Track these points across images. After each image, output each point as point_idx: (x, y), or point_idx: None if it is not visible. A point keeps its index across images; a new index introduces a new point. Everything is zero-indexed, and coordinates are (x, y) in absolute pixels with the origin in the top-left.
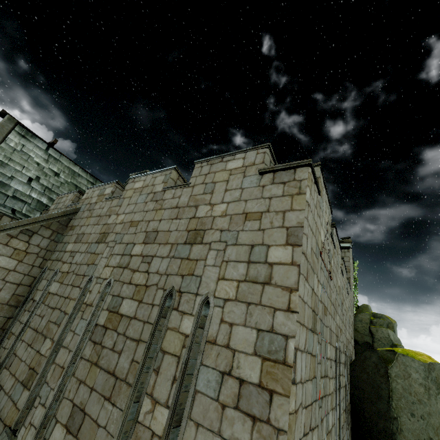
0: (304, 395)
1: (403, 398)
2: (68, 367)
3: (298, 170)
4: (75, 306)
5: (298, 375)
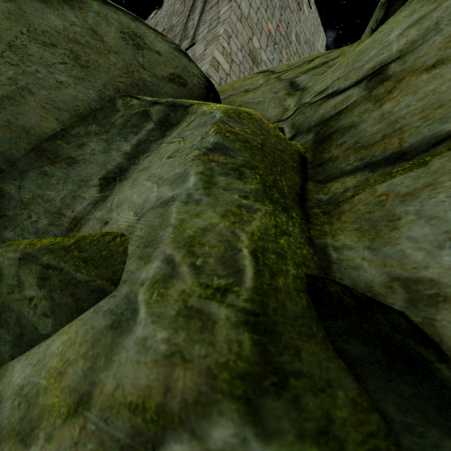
0: None
1: None
2: None
3: None
4: None
5: None
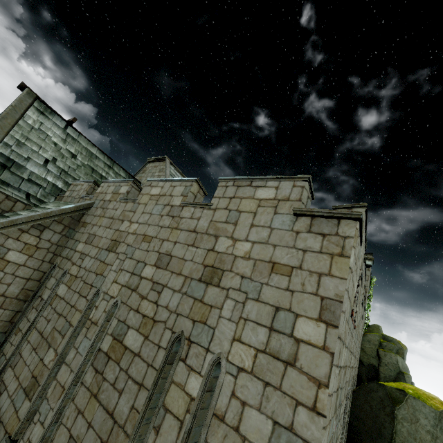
0: None
1: (407, 442)
2: (68, 389)
3: (343, 222)
4: (80, 320)
5: None
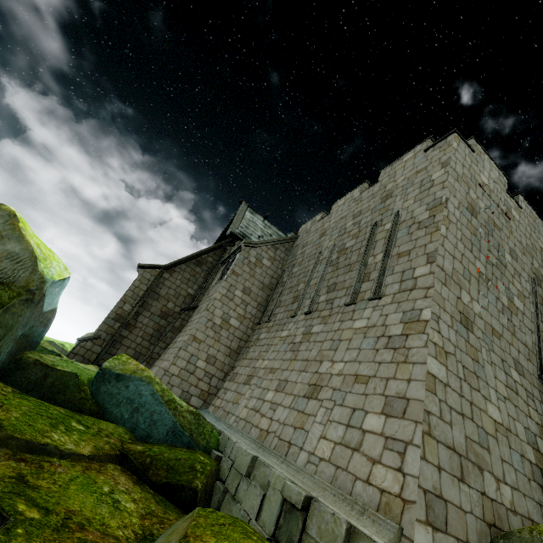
0: (460, 226)
1: None
2: (319, 281)
3: (448, 137)
4: (314, 265)
5: (449, 209)
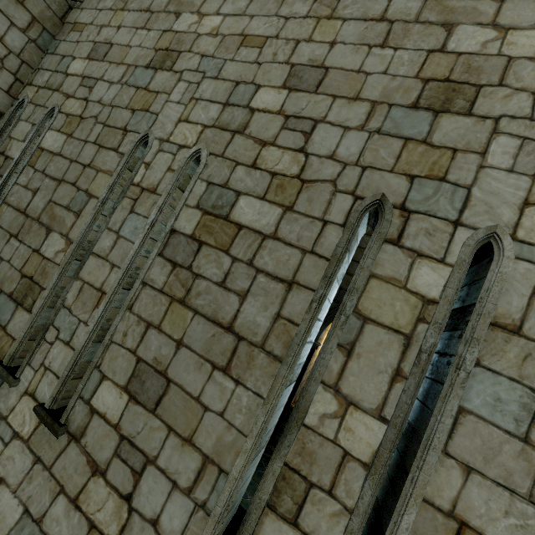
0: None
1: None
2: (113, 293)
3: None
4: (111, 187)
5: None
